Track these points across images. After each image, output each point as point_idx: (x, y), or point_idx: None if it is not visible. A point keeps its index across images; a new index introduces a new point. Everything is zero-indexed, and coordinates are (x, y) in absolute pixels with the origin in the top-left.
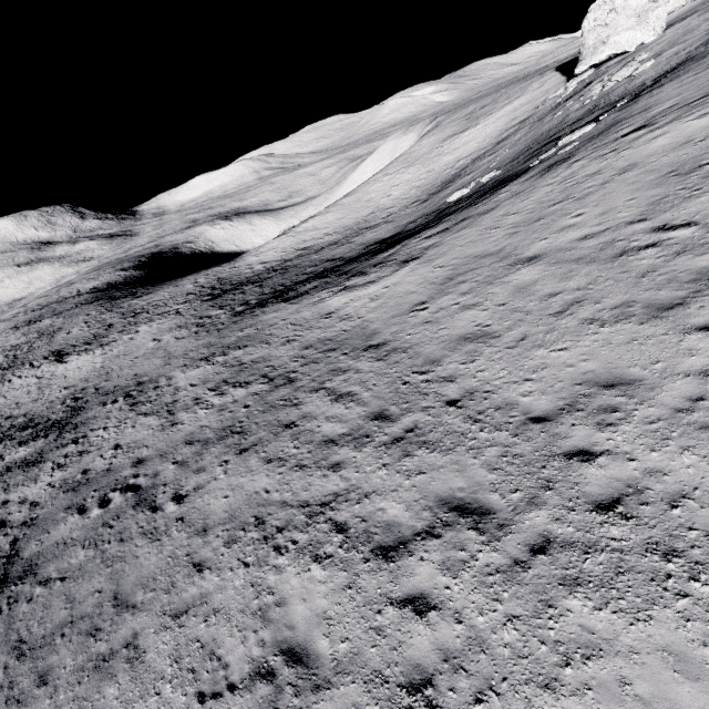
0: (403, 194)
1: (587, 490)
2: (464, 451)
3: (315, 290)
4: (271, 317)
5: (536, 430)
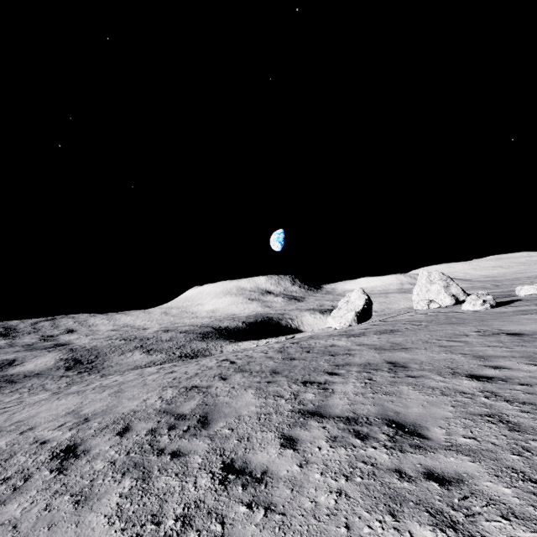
0: None
1: None
2: None
3: None
4: None
5: None
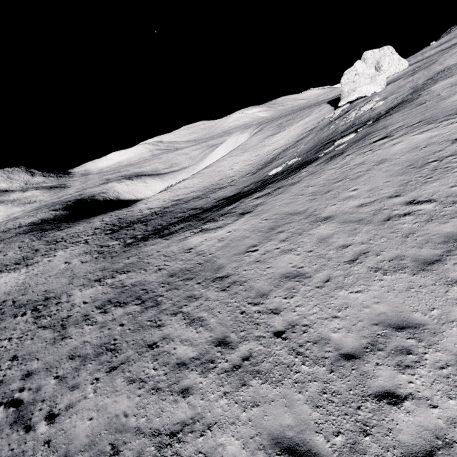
0: (241, 168)
1: (401, 438)
2: (291, 384)
3: (181, 230)
4: (150, 249)
5: (348, 367)
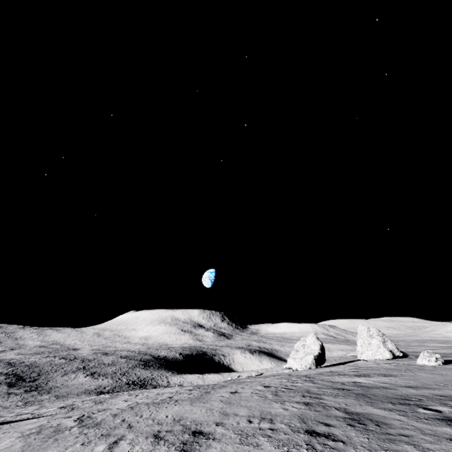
0: None
1: None
2: None
3: None
4: (81, 396)
5: None
